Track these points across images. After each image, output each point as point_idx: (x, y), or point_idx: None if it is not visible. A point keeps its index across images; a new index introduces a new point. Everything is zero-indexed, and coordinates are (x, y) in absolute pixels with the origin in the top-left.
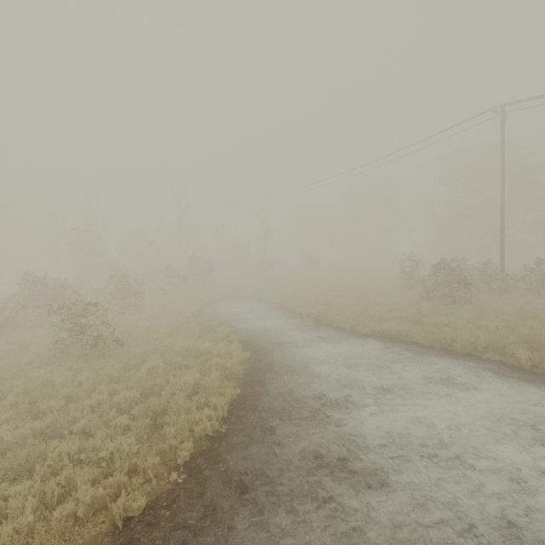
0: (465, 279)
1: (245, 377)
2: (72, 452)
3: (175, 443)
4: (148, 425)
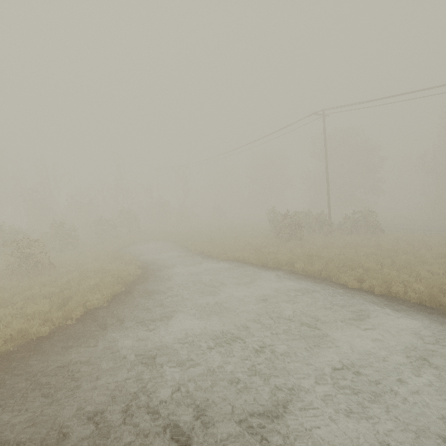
0: (298, 224)
1: (132, 283)
2: (12, 313)
3: (72, 307)
4: (60, 303)
